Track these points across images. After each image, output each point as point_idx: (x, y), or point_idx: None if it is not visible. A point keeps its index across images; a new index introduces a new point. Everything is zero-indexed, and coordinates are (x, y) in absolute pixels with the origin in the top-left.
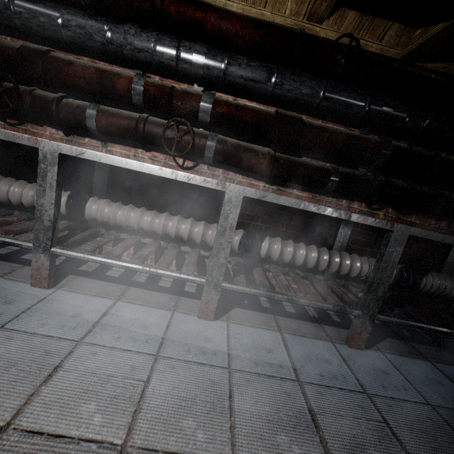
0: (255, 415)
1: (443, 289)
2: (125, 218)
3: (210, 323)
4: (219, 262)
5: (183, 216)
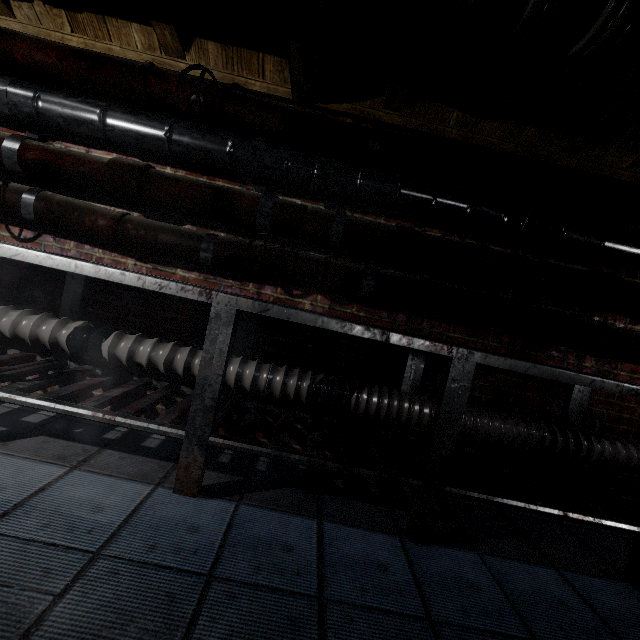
0: None
1: (385, 411)
2: None
3: None
4: None
5: (21, 306)
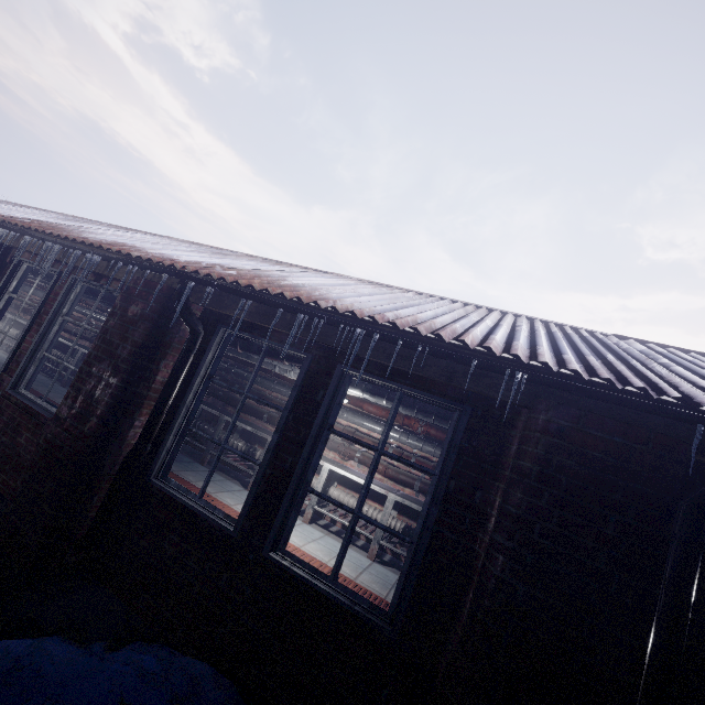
0: None
1: None
2: None
3: None
4: None
5: None
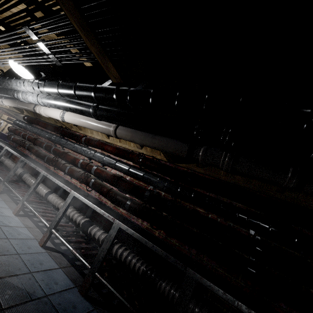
0: (1, 260)
1: (171, 297)
2: (55, 202)
3: (40, 247)
4: (56, 219)
5: (79, 209)
